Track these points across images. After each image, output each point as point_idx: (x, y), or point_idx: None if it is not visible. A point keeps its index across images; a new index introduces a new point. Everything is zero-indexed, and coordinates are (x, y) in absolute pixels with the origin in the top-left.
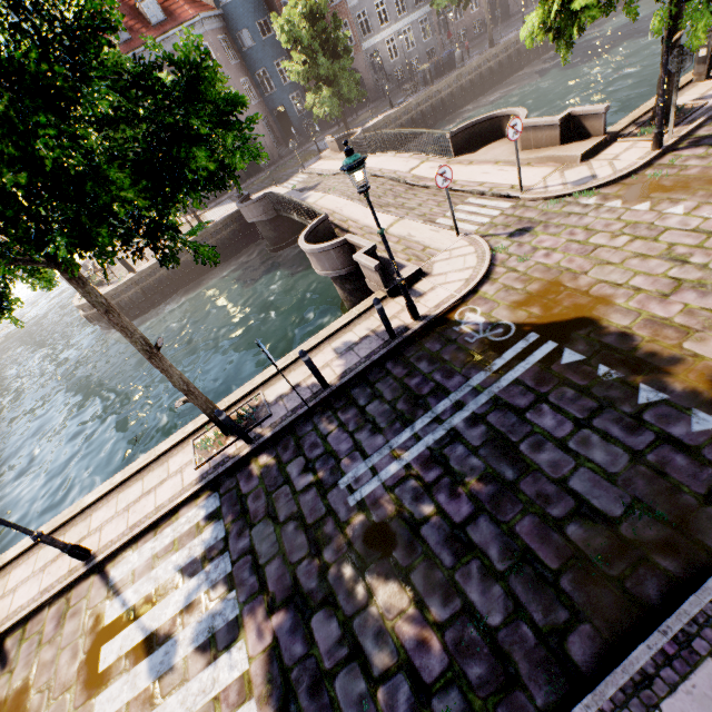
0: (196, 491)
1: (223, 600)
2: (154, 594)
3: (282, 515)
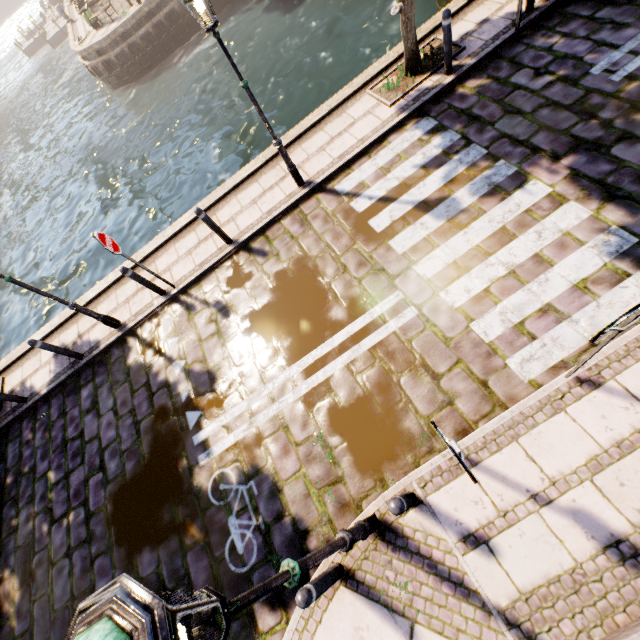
0: (402, 119)
1: (491, 168)
2: (402, 185)
3: (527, 109)
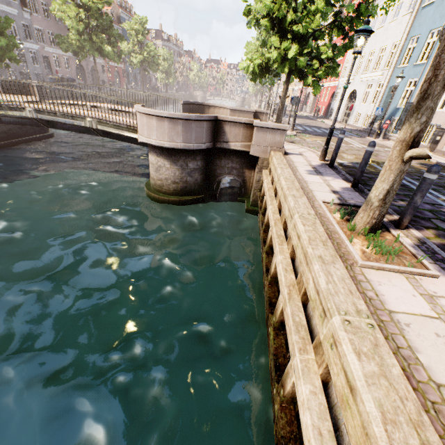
0: None
1: None
2: None
3: None
